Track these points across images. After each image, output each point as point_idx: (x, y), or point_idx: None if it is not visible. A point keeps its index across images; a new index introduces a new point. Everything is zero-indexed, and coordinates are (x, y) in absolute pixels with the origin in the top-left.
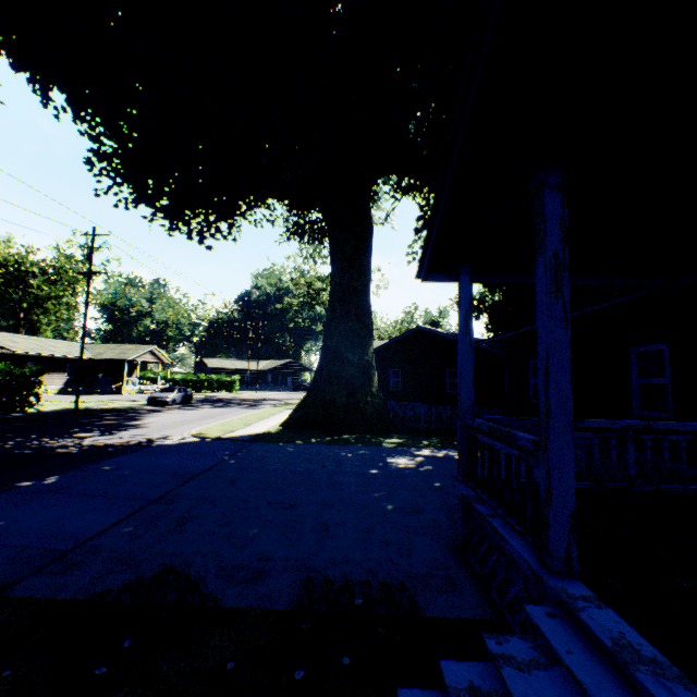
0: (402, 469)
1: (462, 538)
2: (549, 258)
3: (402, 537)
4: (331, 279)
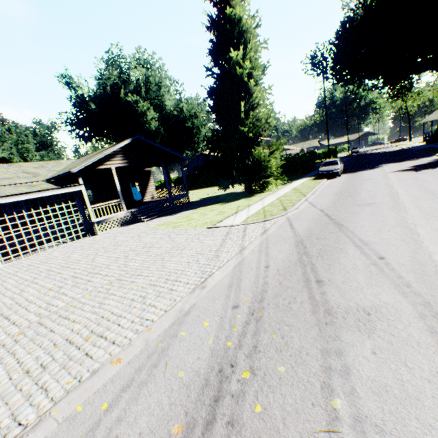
0: None
1: None
2: None
3: None
4: None
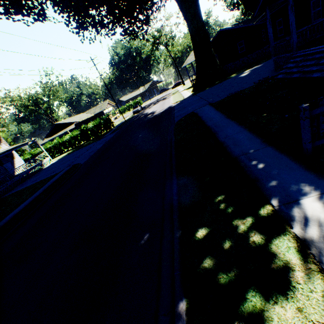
0: (246, 75)
1: (275, 68)
2: (290, 6)
3: (261, 76)
4: (189, 28)
